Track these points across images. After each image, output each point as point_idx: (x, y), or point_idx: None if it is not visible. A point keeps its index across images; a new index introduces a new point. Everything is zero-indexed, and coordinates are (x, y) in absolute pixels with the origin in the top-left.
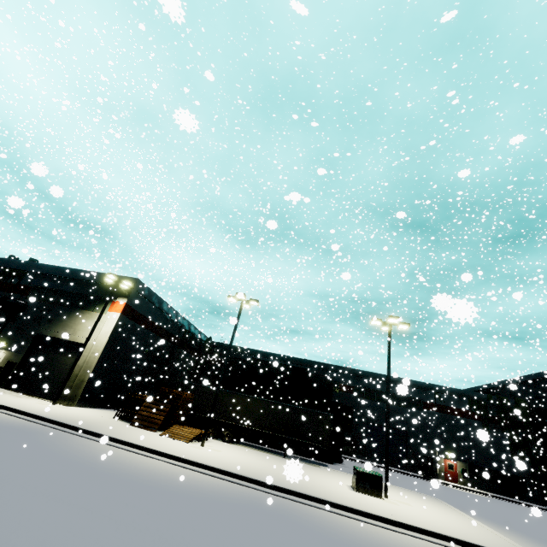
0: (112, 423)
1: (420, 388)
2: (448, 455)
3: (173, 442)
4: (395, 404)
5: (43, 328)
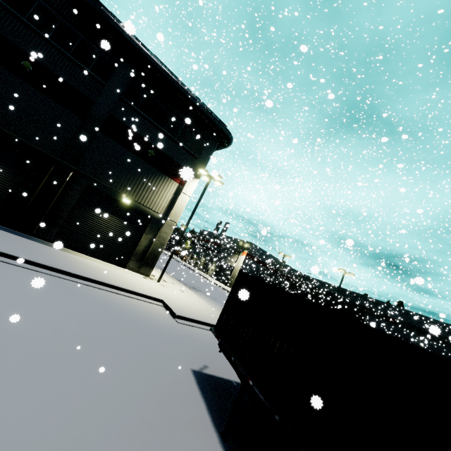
0: None
1: None
2: None
3: None
4: (433, 340)
5: (223, 260)
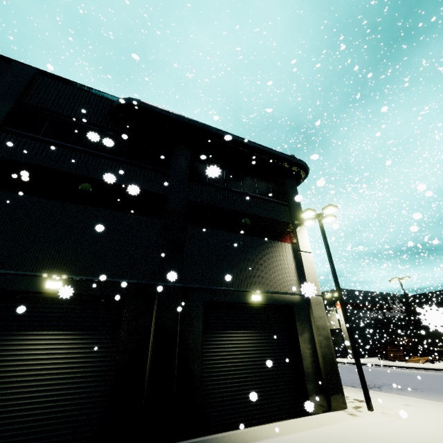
0: (379, 361)
1: None
2: None
3: (414, 364)
4: None
5: None
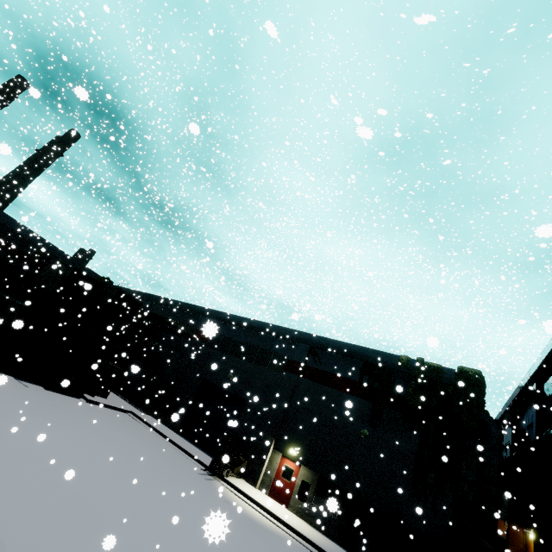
0: None
1: (291, 339)
2: (290, 450)
3: None
4: (249, 361)
5: None
